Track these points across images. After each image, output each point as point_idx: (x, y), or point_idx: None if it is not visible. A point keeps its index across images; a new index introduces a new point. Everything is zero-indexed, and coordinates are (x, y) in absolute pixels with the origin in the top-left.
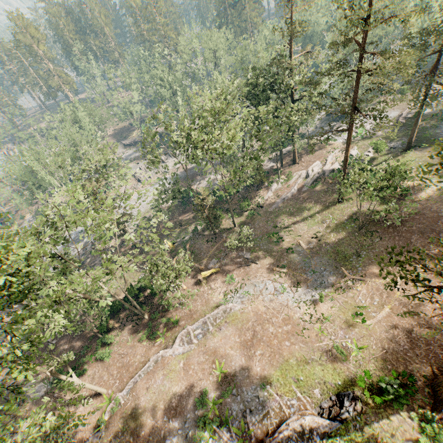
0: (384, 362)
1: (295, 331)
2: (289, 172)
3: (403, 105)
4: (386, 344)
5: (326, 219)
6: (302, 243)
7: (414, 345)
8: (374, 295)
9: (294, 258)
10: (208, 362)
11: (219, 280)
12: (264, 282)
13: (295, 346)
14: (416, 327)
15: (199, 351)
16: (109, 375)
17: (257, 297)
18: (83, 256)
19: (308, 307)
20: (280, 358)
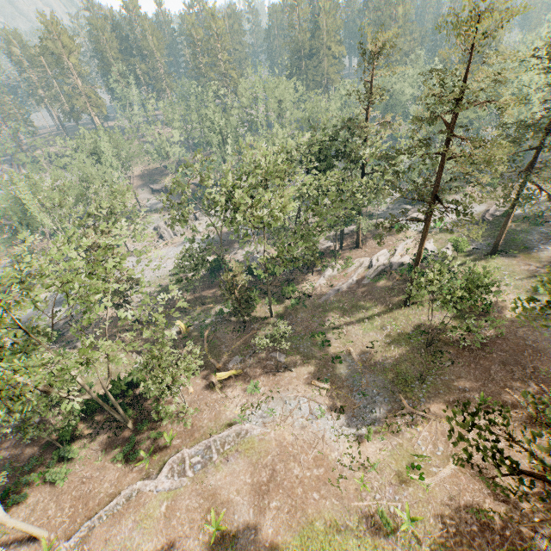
0: (443, 546)
1: (328, 479)
2: (349, 257)
3: (491, 200)
4: (448, 518)
5: (387, 324)
6: (354, 353)
7: (486, 525)
8: (438, 441)
9: (341, 371)
10: (202, 509)
11: (239, 387)
12: (298, 398)
13: (326, 501)
14: (489, 498)
15: (192, 491)
16: (58, 508)
17: (284, 419)
18: (65, 325)
19: (350, 445)
20: (303, 517)
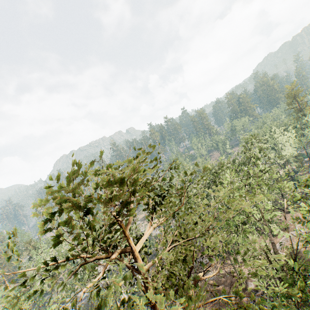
0: None
1: None
2: None
3: None
4: None
5: None
6: None
7: None
8: None
9: None
10: None
11: None
12: None
13: None
14: None
15: None
16: None
17: None
18: None
19: None
20: None
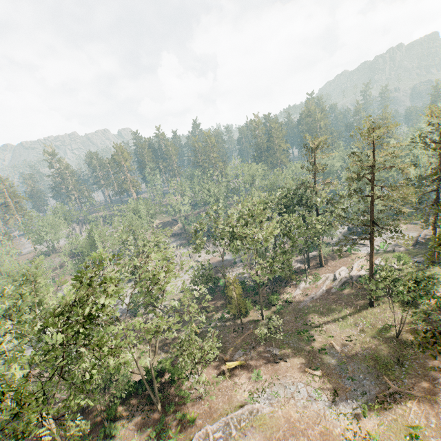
0: None
1: None
2: (316, 273)
3: (419, 228)
4: None
5: (359, 322)
6: (336, 345)
7: None
8: (428, 414)
9: (328, 361)
10: None
11: (245, 375)
12: (296, 383)
13: None
14: None
15: None
16: None
17: (288, 400)
18: None
19: (350, 421)
20: None
